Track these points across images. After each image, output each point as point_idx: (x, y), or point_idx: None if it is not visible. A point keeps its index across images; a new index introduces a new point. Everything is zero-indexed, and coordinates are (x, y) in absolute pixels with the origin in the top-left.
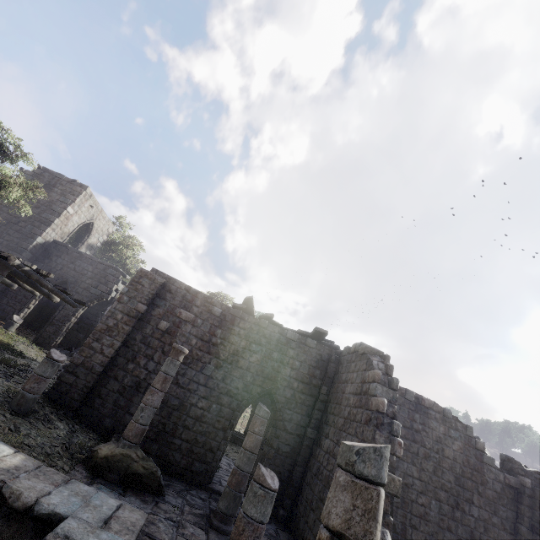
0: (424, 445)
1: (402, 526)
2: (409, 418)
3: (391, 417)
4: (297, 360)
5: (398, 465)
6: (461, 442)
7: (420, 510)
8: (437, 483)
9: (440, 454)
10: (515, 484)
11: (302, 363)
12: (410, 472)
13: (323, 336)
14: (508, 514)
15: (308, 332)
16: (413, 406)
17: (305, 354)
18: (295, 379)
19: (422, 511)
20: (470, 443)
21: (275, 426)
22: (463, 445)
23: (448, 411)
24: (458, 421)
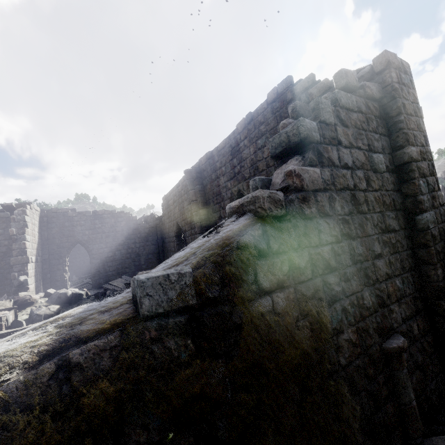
0: (105, 232)
1: (103, 270)
2: (92, 224)
3: (22, 234)
4: (0, 229)
5: (93, 247)
6: (125, 221)
7: (111, 259)
8: (116, 244)
9: (114, 232)
10: (154, 226)
11: (5, 229)
12: (101, 247)
13: (12, 207)
14: (153, 238)
15: (2, 209)
16: (93, 218)
17: (4, 223)
18: (5, 240)
19: (112, 259)
20: (130, 219)
21: (5, 269)
22: (126, 222)
23: (114, 211)
24: (121, 213)
